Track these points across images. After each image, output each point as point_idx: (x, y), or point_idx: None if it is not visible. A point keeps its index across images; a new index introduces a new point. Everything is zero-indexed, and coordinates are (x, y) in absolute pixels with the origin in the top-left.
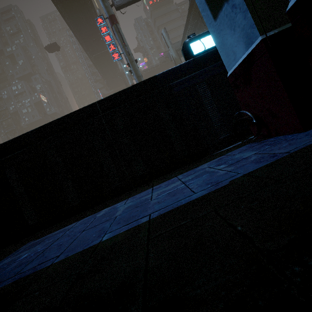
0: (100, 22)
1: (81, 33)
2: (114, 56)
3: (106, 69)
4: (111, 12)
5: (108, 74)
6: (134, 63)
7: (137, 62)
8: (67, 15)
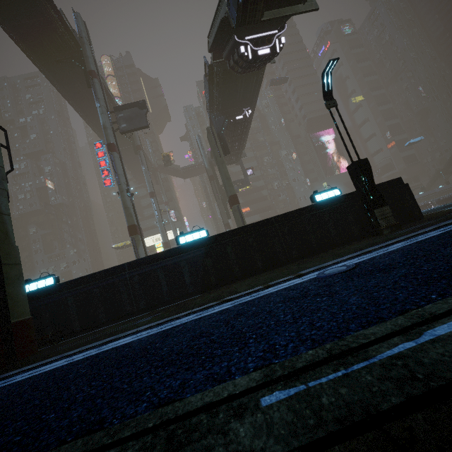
0: (98, 146)
1: (101, 130)
2: (106, 182)
3: (133, 163)
4: (110, 140)
5: (136, 168)
6: (124, 193)
7: (128, 192)
8: (84, 115)
